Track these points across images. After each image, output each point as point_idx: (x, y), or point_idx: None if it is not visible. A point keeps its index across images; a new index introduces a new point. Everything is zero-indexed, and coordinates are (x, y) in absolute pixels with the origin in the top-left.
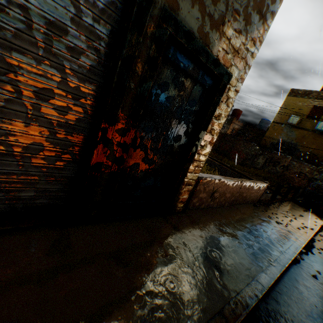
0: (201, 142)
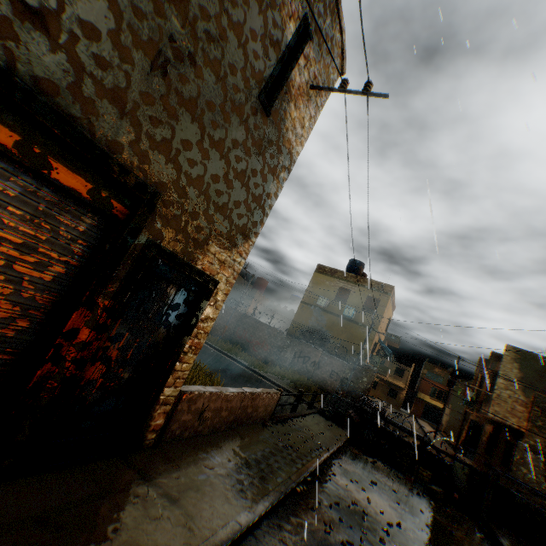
0: (185, 348)
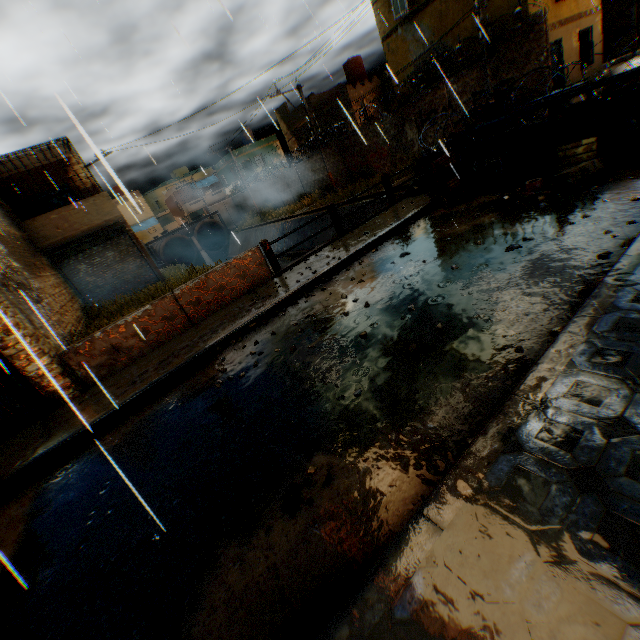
0: None
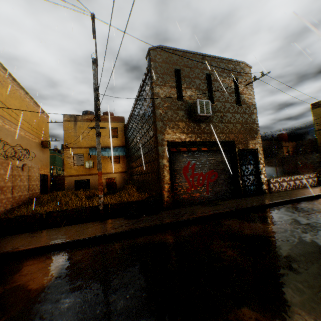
0: (260, 168)
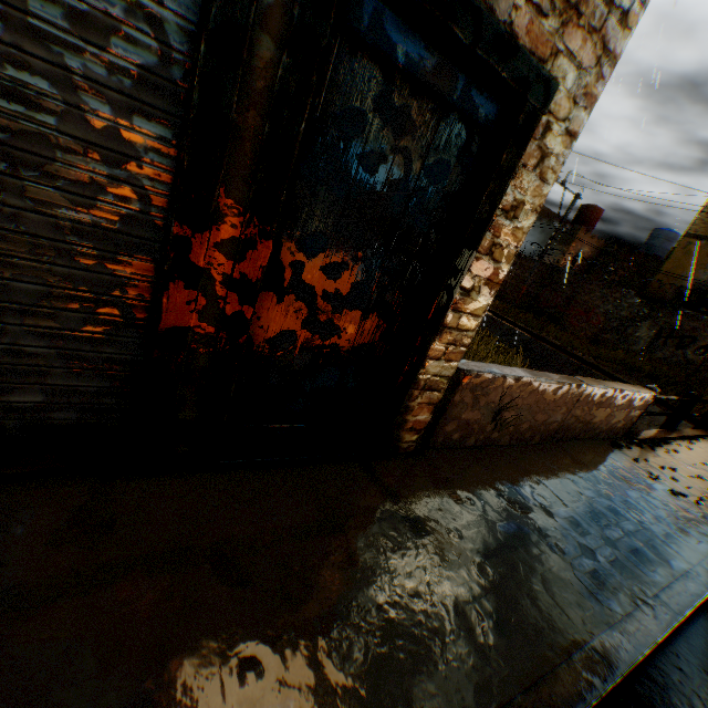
0: (464, 280)
